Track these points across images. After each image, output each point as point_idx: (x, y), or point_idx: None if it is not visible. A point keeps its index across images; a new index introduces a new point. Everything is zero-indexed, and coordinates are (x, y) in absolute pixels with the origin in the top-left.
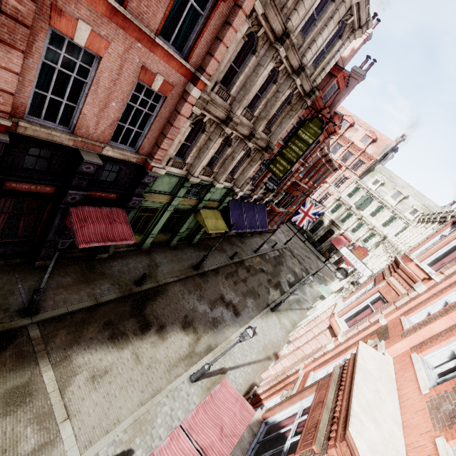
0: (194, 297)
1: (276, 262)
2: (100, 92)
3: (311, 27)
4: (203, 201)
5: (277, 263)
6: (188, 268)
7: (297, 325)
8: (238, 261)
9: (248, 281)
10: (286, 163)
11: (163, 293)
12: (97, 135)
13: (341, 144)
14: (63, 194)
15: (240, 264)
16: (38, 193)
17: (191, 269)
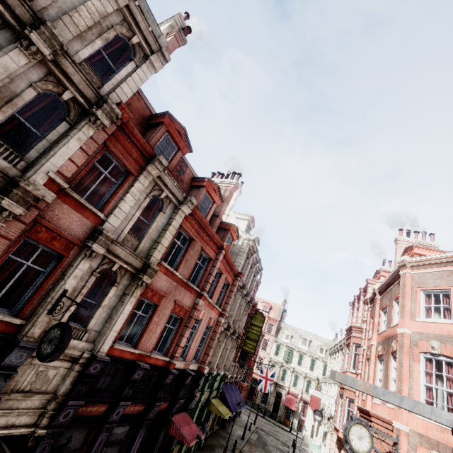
0: None
1: (262, 443)
2: (198, 334)
3: (246, 277)
4: (213, 391)
5: (263, 444)
6: None
7: None
8: None
9: None
10: (253, 342)
11: None
12: (190, 357)
13: None
14: (172, 406)
15: None
16: (161, 410)
17: None
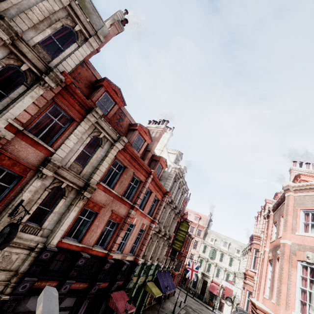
0: None
1: None
2: (132, 235)
3: (175, 195)
4: (148, 276)
5: None
6: None
7: None
8: None
9: None
10: (180, 242)
11: None
12: (127, 251)
13: None
14: (111, 286)
15: None
16: (103, 288)
17: None
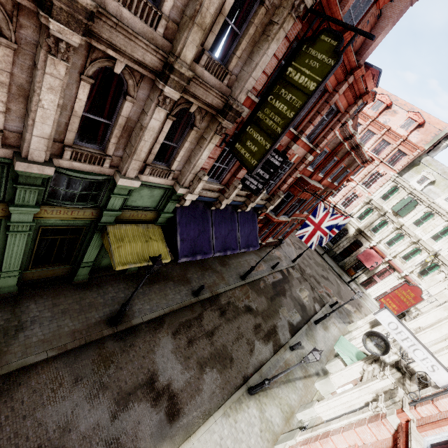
0: (84, 391)
1: (275, 292)
2: None
3: None
4: (106, 212)
5: (276, 293)
6: (96, 323)
7: (295, 416)
8: (208, 297)
9: (217, 334)
10: (264, 138)
11: (1, 396)
12: None
13: (373, 131)
14: None
15: (211, 302)
16: None
17: (102, 326)
